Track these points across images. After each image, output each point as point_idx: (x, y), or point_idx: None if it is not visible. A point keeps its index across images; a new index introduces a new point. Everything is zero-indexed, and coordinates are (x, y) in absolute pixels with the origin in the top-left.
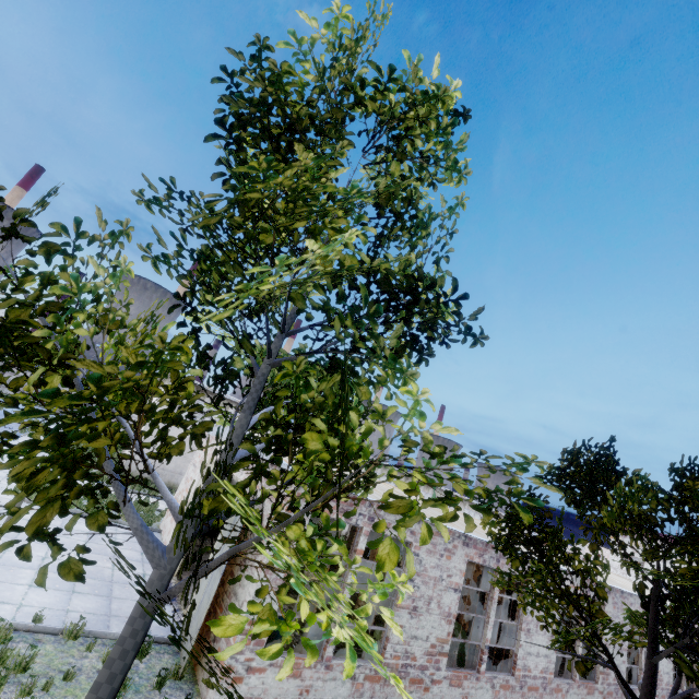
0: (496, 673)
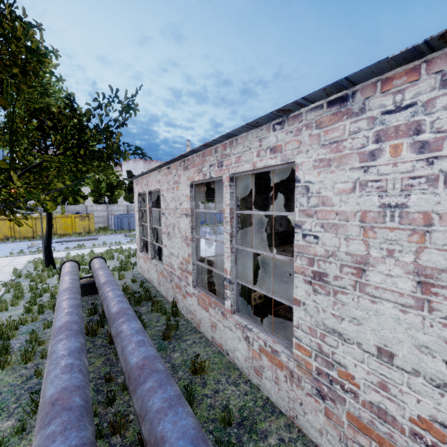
0: (260, 329)
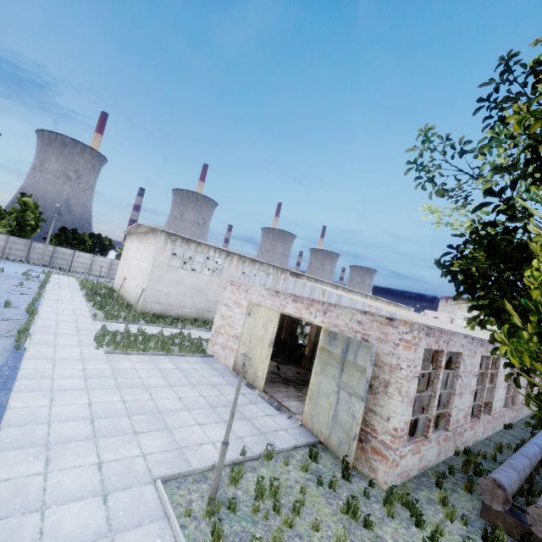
0: (483, 416)
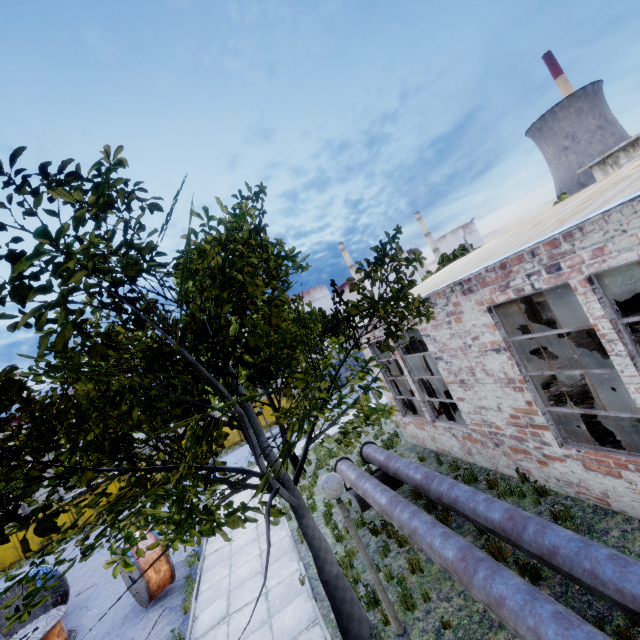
0: None
